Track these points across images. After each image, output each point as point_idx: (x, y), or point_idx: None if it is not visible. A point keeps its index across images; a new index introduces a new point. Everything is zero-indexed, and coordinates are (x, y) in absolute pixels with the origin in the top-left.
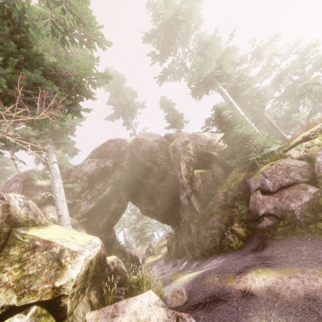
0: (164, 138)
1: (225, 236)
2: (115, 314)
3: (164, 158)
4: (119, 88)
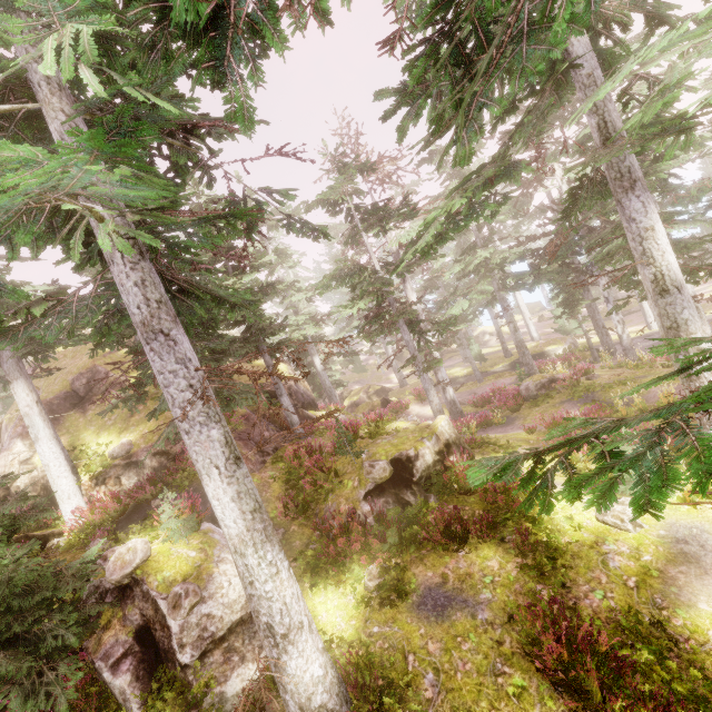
0: None
1: None
2: None
3: None
4: None
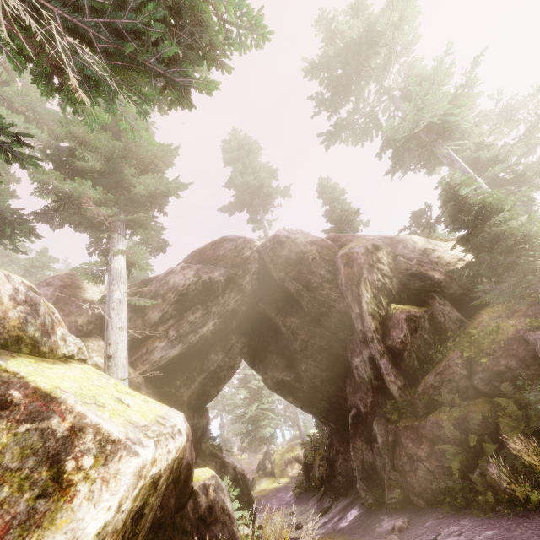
0: (328, 240)
1: (477, 466)
2: None
3: (326, 277)
4: (250, 161)
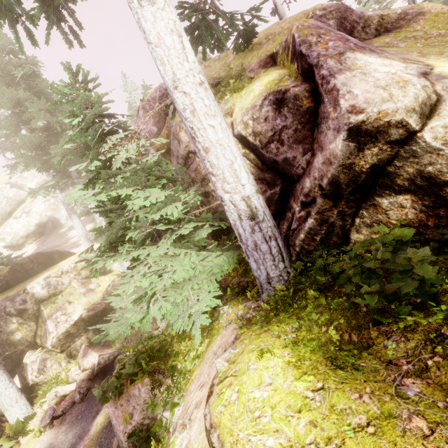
0: (153, 128)
1: None
2: (85, 355)
3: None
4: None
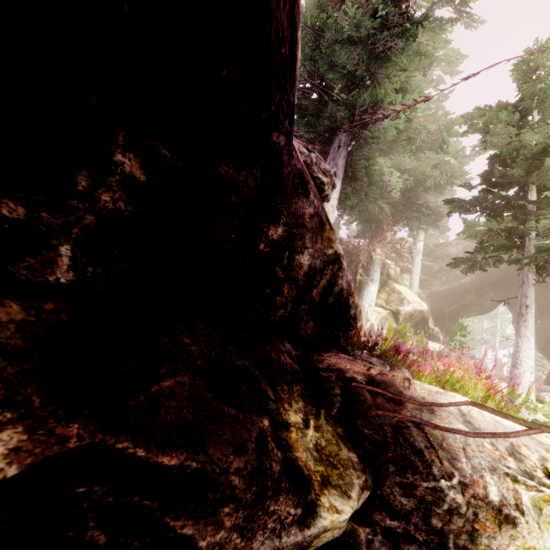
0: None
1: None
2: None
3: None
4: None
